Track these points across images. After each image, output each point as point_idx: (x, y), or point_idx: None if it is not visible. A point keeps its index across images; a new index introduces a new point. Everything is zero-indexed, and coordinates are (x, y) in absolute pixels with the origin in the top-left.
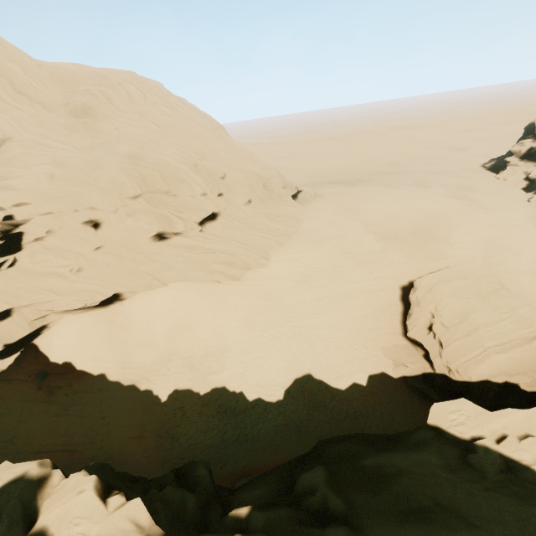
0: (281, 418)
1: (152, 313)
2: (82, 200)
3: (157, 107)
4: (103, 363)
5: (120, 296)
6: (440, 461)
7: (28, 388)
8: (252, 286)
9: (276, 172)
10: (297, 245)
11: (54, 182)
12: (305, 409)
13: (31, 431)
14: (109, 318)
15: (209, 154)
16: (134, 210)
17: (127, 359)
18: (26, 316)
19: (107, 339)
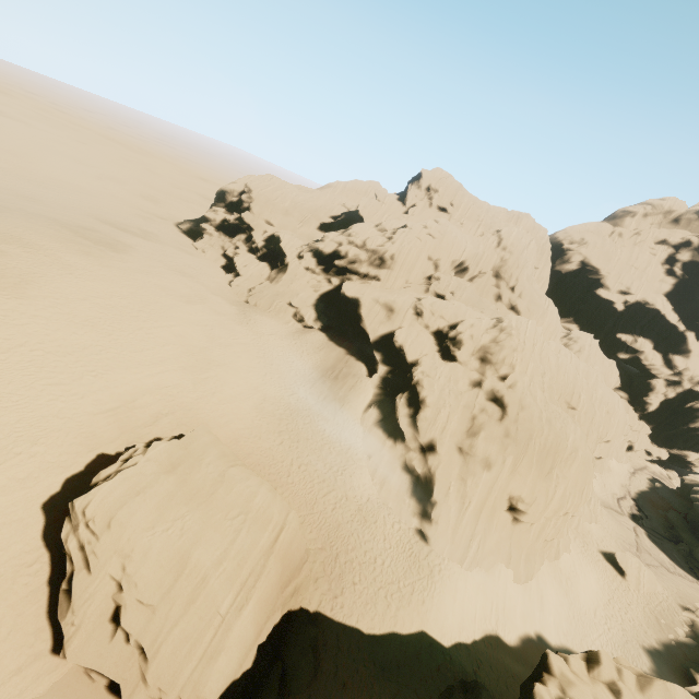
0: None
1: None
2: None
3: None
4: None
5: None
6: None
7: None
8: None
9: None
10: None
11: None
12: None
13: None
14: None
15: None
16: None
17: None
18: None
19: None
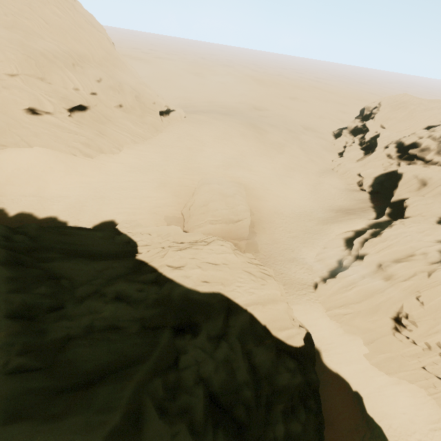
0: None
1: (17, 164)
2: None
3: (49, 6)
4: None
5: None
6: (101, 235)
7: None
8: (101, 164)
9: (149, 89)
10: (147, 146)
11: None
12: None
13: None
14: None
15: (91, 59)
16: (10, 85)
17: None
18: None
19: None
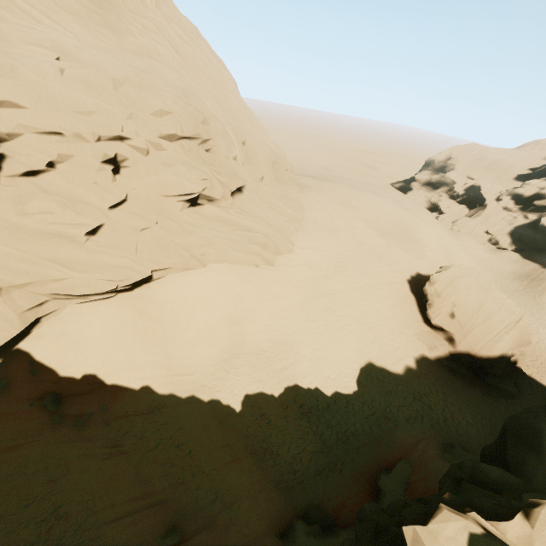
0: (367, 408)
1: (192, 301)
2: (113, 126)
3: (171, 25)
4: (142, 372)
5: (149, 277)
6: None
7: (36, 423)
8: (287, 272)
9: (282, 151)
10: (312, 233)
11: (65, 82)
12: (381, 396)
13: (83, 491)
14: (139, 308)
15: (227, 110)
16: (172, 159)
17: (171, 363)
18: (15, 303)
19: (141, 337)
